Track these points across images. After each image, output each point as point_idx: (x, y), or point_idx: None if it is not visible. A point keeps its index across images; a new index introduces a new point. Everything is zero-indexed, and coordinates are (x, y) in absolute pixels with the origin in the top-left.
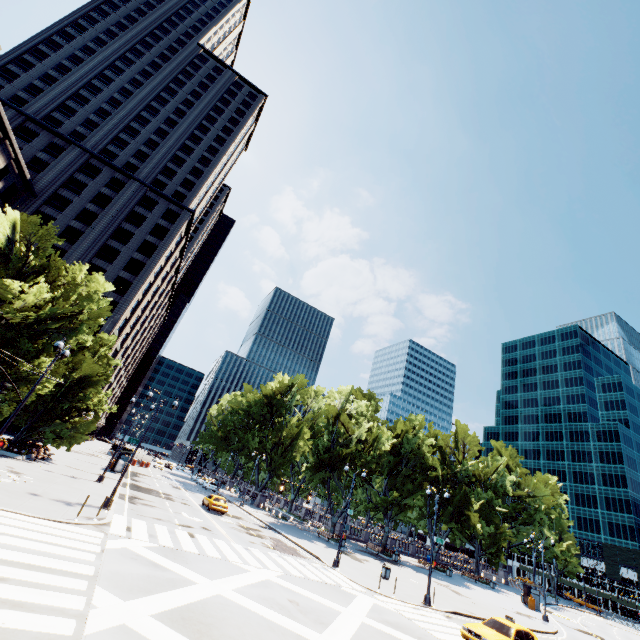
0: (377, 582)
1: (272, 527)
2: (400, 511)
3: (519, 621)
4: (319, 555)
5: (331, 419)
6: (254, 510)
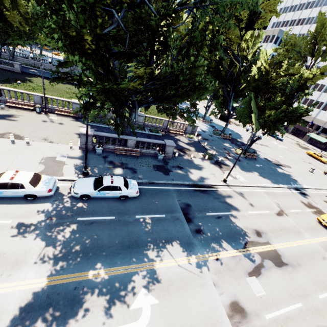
0: (325, 179)
1: (296, 188)
2: (221, 107)
3: (278, 147)
4: (326, 187)
5: (312, 77)
6: (220, 174)
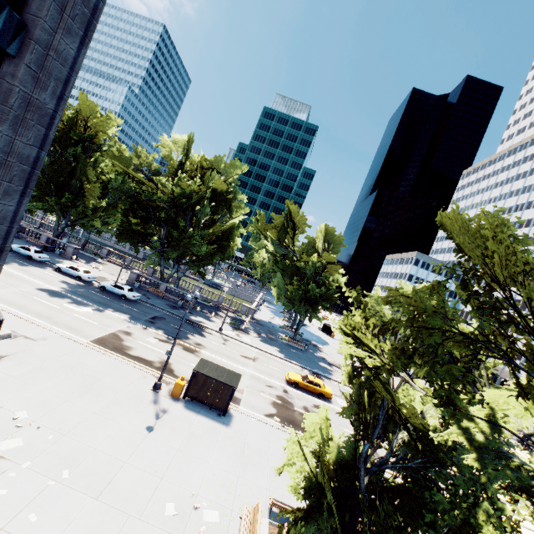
0: None
1: (315, 372)
2: None
3: None
4: None
5: (321, 263)
6: (227, 330)
